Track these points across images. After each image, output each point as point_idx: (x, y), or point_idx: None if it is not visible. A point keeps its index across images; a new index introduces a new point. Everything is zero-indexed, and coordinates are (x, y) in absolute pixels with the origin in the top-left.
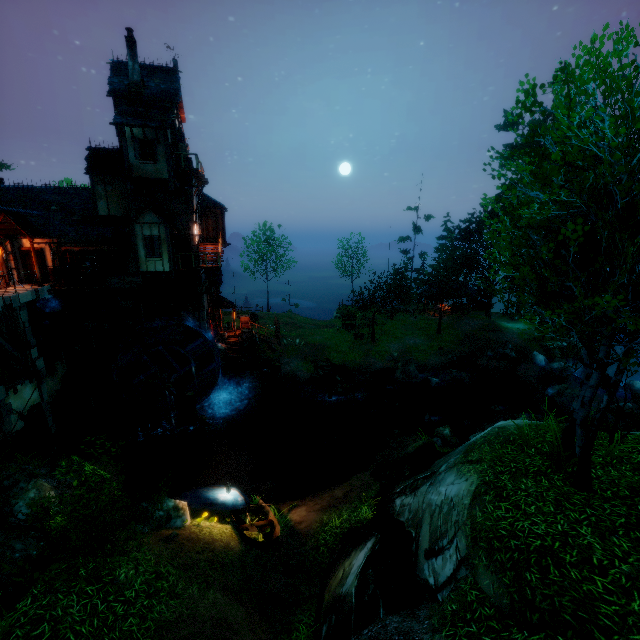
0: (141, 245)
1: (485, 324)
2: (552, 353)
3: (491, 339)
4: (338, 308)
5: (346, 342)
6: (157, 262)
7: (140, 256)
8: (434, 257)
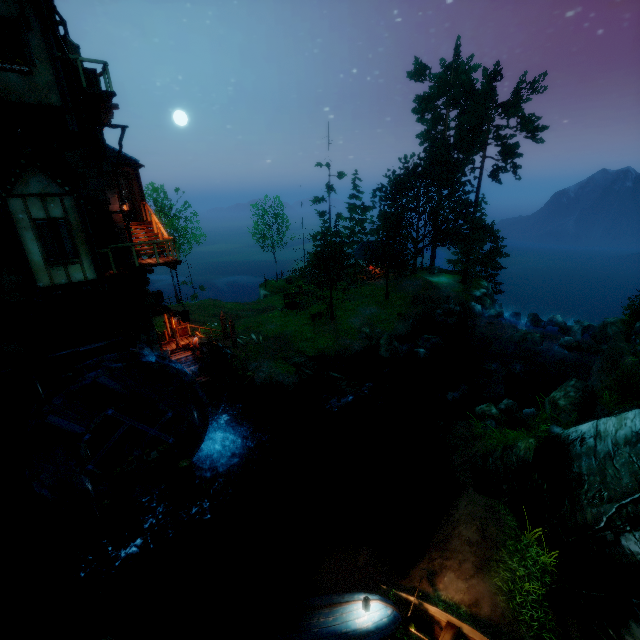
0: (30, 238)
1: (424, 283)
2: (483, 301)
3: (435, 297)
4: (265, 285)
5: (305, 326)
6: (70, 266)
7: (32, 259)
8: (345, 218)
